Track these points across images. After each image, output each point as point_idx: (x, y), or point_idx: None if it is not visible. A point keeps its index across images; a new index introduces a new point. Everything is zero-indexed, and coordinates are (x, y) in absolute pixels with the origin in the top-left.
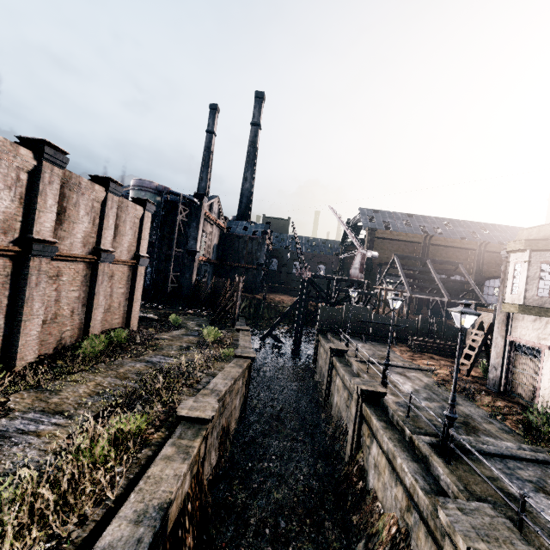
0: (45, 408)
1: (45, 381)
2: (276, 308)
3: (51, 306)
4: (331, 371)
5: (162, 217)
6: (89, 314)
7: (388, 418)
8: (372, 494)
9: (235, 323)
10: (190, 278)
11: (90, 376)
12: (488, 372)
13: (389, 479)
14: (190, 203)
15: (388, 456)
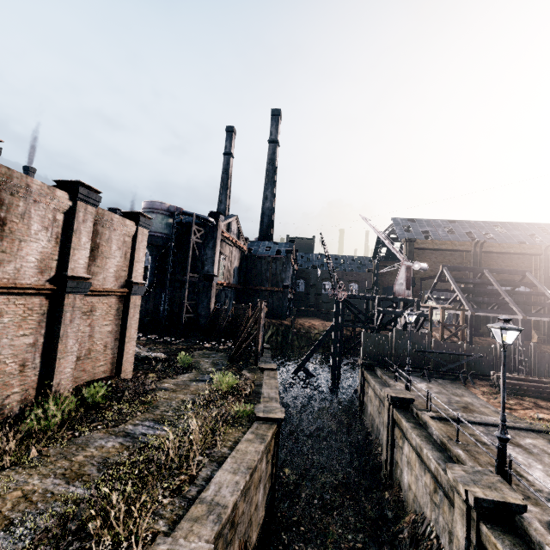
0: None
1: None
2: (306, 335)
3: None
4: (392, 430)
5: (176, 241)
6: (52, 365)
7: None
8: None
9: (259, 359)
10: (207, 305)
11: (22, 476)
12: None
13: None
14: (205, 223)
15: None
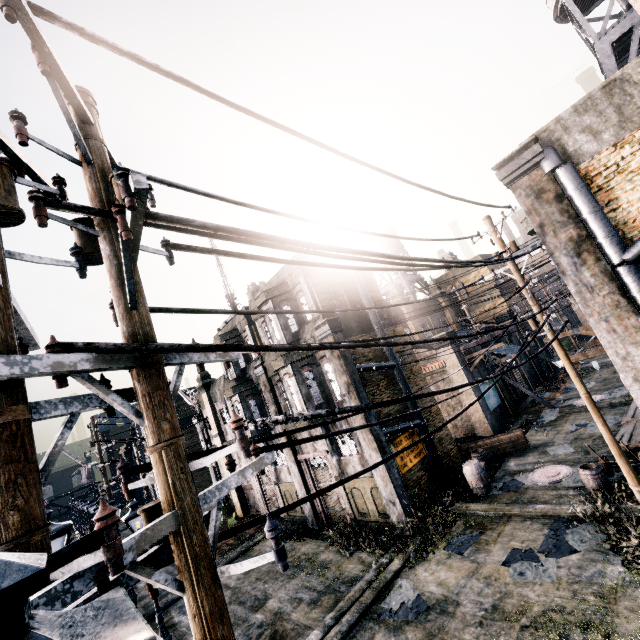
0: None
1: None
2: None
3: None
4: None
5: None
6: None
7: None
8: None
9: None
10: None
11: None
12: None
13: None
14: None
15: None
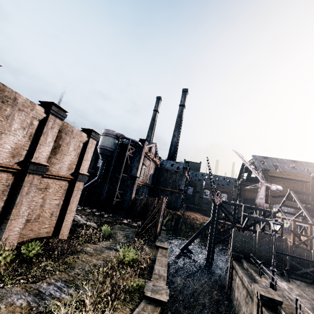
0: None
1: None
2: (191, 224)
3: None
4: None
5: (118, 154)
6: (5, 224)
7: None
8: None
9: (157, 237)
10: (130, 195)
11: None
12: None
13: None
14: (136, 144)
15: None
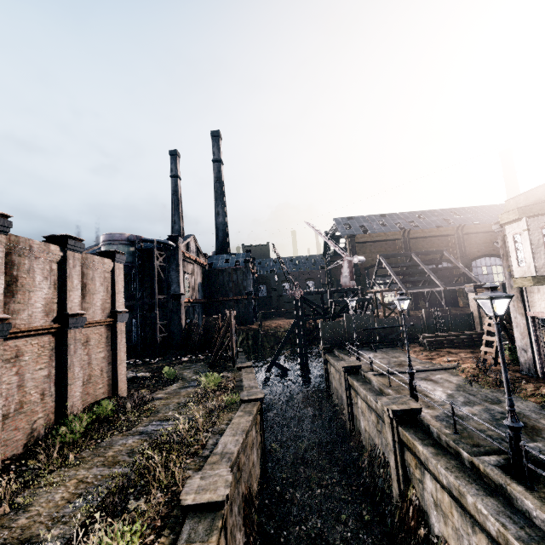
0: (6, 539)
1: (10, 496)
2: (274, 335)
3: (14, 394)
4: (349, 392)
5: (140, 267)
6: (65, 391)
7: (433, 439)
8: (443, 544)
9: (235, 361)
10: (179, 323)
11: (71, 472)
12: (516, 356)
13: (462, 524)
14: (165, 247)
15: (452, 493)
